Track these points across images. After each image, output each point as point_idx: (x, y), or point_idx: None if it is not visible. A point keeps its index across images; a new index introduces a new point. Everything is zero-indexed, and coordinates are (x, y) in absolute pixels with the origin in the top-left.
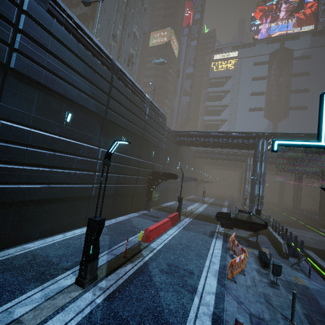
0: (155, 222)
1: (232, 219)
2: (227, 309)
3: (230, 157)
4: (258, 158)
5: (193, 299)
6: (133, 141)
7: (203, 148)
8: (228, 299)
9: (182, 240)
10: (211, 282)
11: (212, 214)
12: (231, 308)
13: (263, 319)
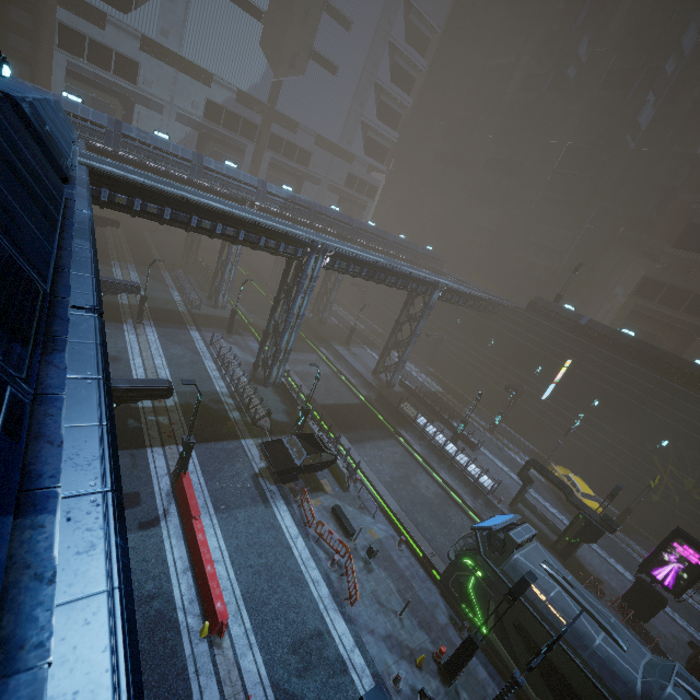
0: (152, 528)
1: (300, 468)
2: (373, 655)
3: None
4: (302, 287)
5: (353, 679)
6: None
7: (126, 148)
8: (366, 638)
9: (251, 561)
10: (342, 628)
11: (199, 387)
12: (374, 650)
13: (391, 634)
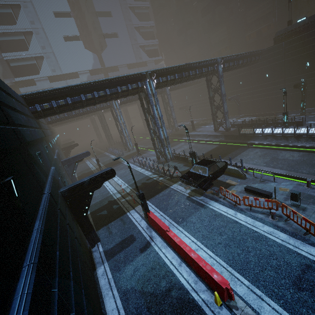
0: (148, 249)
1: (209, 177)
2: None
3: (95, 108)
4: (152, 102)
5: None
6: (16, 168)
7: None
8: None
9: (217, 240)
10: None
11: (138, 178)
12: None
13: None
